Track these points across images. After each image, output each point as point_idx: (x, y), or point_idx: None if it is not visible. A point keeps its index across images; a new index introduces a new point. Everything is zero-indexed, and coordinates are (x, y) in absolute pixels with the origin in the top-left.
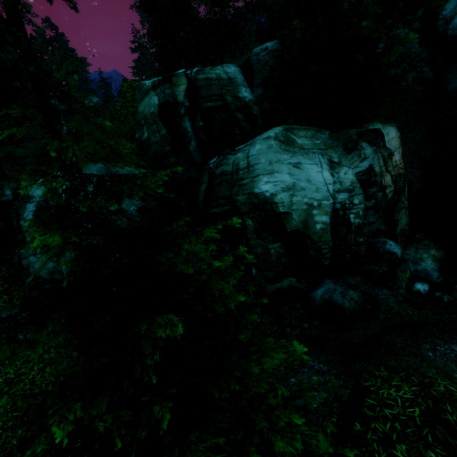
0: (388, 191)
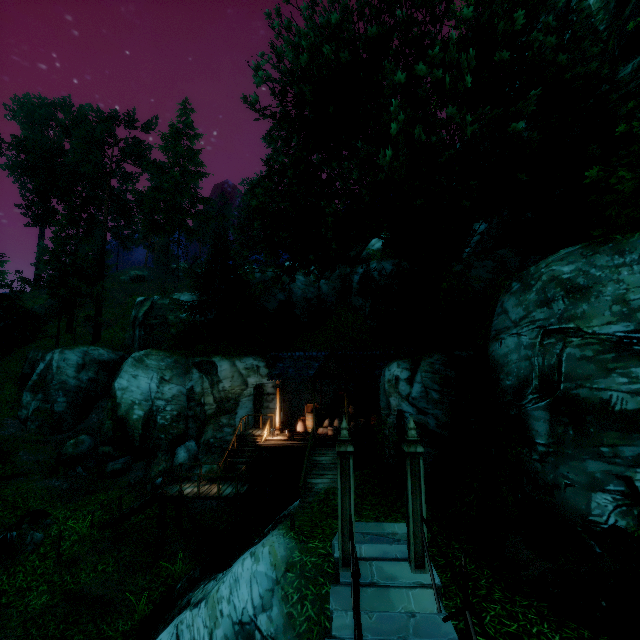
0: (207, 408)
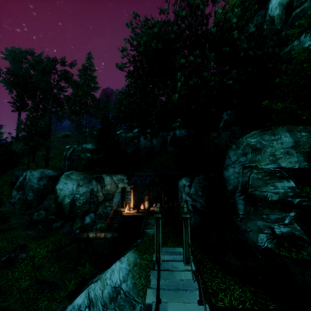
0: (99, 198)
